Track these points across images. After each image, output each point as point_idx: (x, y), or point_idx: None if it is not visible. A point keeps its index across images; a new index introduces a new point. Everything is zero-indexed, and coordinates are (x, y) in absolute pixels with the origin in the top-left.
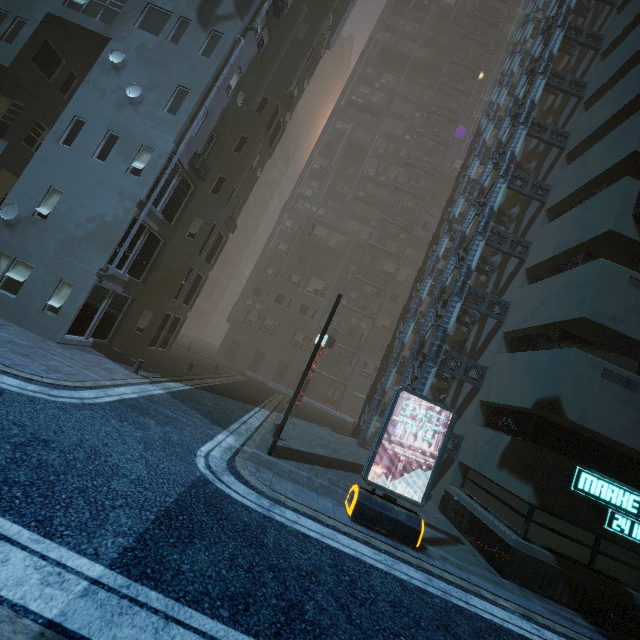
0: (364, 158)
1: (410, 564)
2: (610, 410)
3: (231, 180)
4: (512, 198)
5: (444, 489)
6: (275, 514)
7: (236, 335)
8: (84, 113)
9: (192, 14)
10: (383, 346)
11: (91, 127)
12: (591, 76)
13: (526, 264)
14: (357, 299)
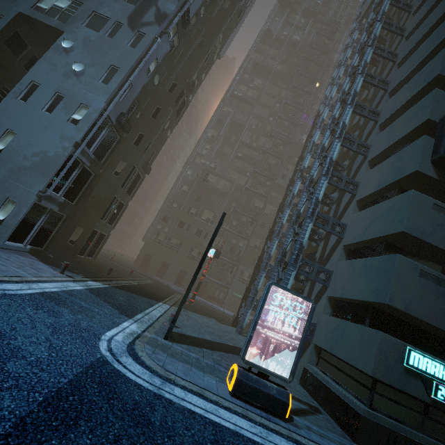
0: (242, 131)
1: (281, 435)
2: (428, 301)
3: (148, 136)
4: (343, 155)
5: (303, 367)
6: (165, 392)
7: (148, 250)
8: (39, 79)
9: (124, 20)
10: (255, 260)
11: (43, 89)
12: (392, 77)
13: (356, 197)
14: (237, 226)
